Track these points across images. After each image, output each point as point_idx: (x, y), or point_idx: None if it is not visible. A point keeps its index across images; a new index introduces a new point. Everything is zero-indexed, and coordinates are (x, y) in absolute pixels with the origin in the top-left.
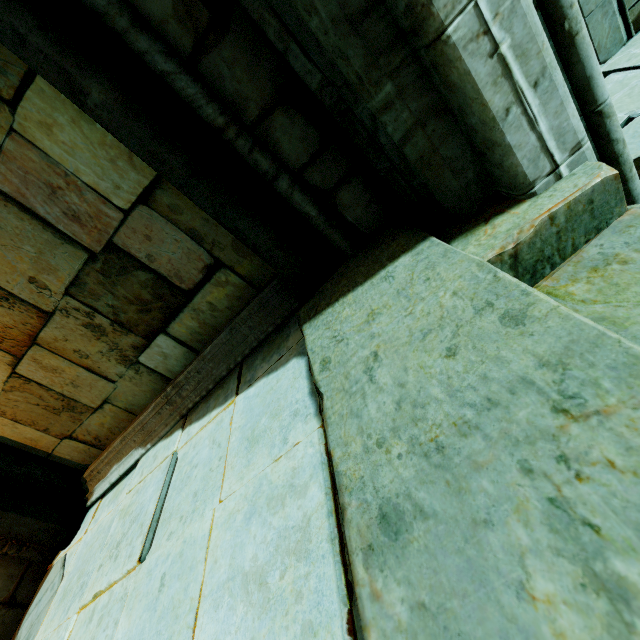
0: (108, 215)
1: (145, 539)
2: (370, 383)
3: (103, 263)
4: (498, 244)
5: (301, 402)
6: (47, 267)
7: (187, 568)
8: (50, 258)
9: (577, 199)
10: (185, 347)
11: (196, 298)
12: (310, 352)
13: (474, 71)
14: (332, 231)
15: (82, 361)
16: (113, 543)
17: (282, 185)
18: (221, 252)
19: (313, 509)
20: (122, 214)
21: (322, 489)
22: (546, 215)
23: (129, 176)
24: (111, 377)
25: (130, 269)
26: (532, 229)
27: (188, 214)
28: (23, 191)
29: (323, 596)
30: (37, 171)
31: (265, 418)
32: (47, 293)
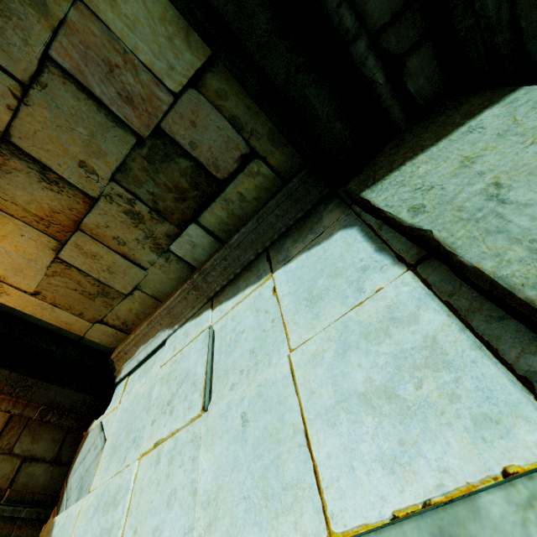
0: (159, 98)
1: (204, 392)
2: (504, 205)
3: (149, 149)
4: None
5: (368, 259)
6: (97, 151)
7: (274, 403)
8: (101, 142)
9: None
10: (212, 237)
11: (228, 188)
12: (386, 207)
13: None
14: (393, 102)
15: (119, 248)
16: (162, 403)
17: (359, 47)
18: (257, 142)
19: (436, 330)
20: (172, 97)
21: (440, 313)
22: None
23: (183, 56)
24: (143, 264)
25: (173, 156)
26: None
27: (233, 100)
28: (82, 68)
29: (492, 391)
30: (97, 46)
31: (322, 280)
32: (94, 178)
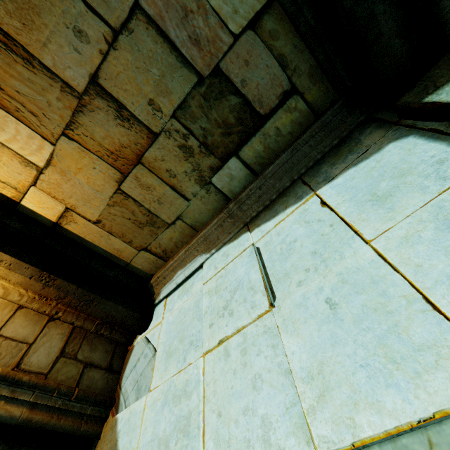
0: (221, 40)
1: (267, 292)
2: None
3: (207, 87)
4: None
5: (442, 154)
6: (164, 90)
7: (367, 284)
8: (168, 81)
9: None
10: (248, 170)
11: (268, 123)
12: None
13: None
14: None
15: (170, 180)
16: (216, 309)
17: None
18: (298, 79)
19: None
20: (232, 39)
21: None
22: None
23: (247, 0)
24: (187, 196)
25: (225, 93)
26: None
27: (282, 40)
28: (163, 14)
29: None
30: None
31: (385, 182)
32: (159, 115)
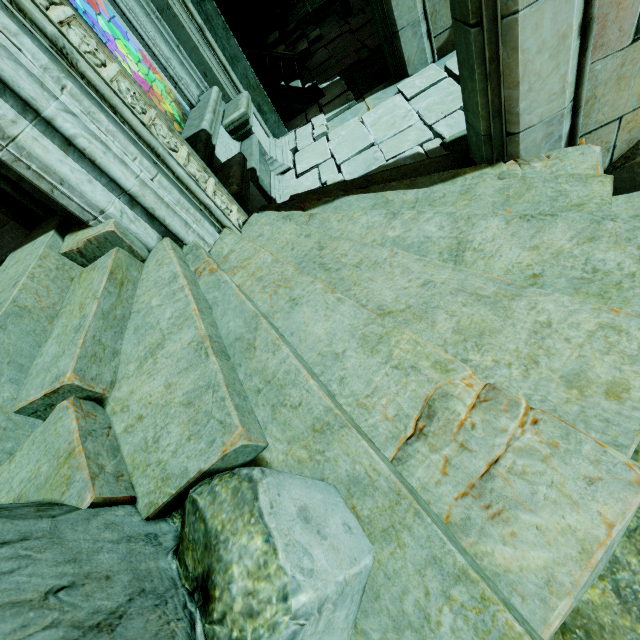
0: None
1: None
2: None
3: None
4: (70, 246)
5: None
6: None
7: None
8: None
9: (98, 236)
10: None
11: None
12: None
13: (23, 173)
14: (27, 202)
15: None
16: None
17: None
18: None
19: None
20: None
21: None
22: (86, 239)
23: None
24: None
25: None
26: (83, 243)
27: None
28: None
29: None
30: None
31: None
32: None
